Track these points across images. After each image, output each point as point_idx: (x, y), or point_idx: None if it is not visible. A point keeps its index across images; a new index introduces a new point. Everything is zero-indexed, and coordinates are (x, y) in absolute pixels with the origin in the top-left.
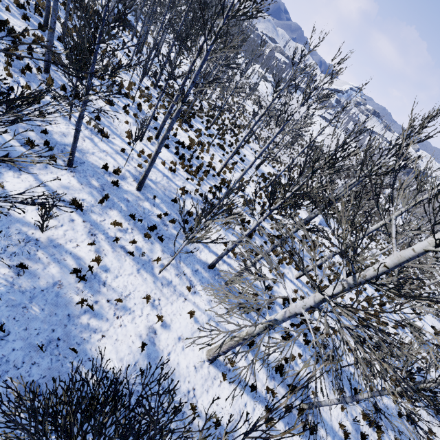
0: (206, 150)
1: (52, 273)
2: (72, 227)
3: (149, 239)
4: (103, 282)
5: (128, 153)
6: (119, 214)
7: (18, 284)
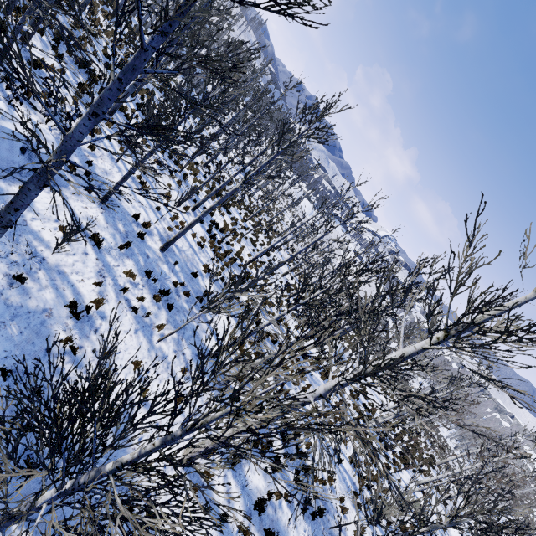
0: (238, 240)
1: (46, 298)
2: (84, 260)
3: (157, 303)
4: (95, 329)
5: (162, 213)
6: (135, 266)
7: (6, 295)
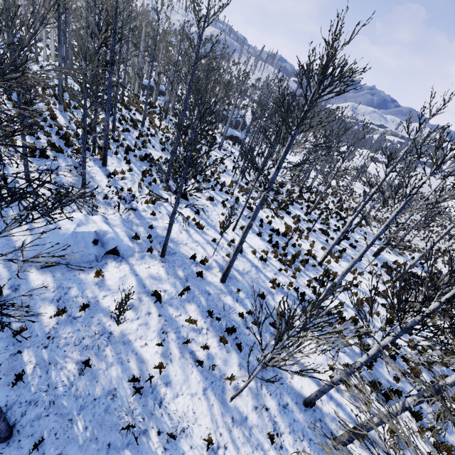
0: (305, 237)
1: (111, 377)
2: (147, 321)
3: (225, 345)
4: (159, 401)
5: (219, 243)
6: (196, 309)
7: (76, 385)
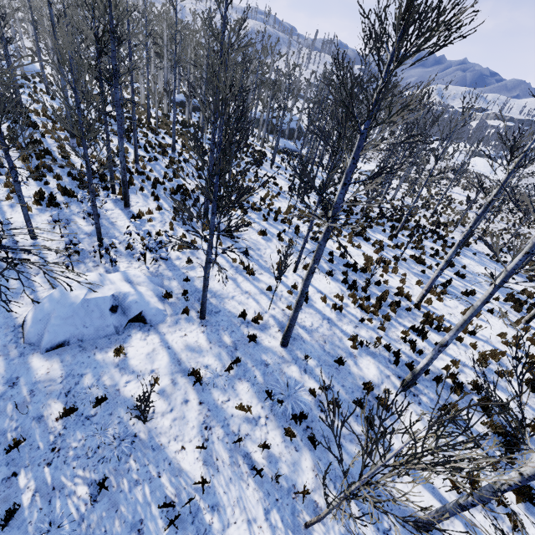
0: (392, 269)
1: (136, 502)
2: (183, 413)
3: (292, 440)
4: None
5: (276, 291)
6: (250, 389)
7: (88, 519)
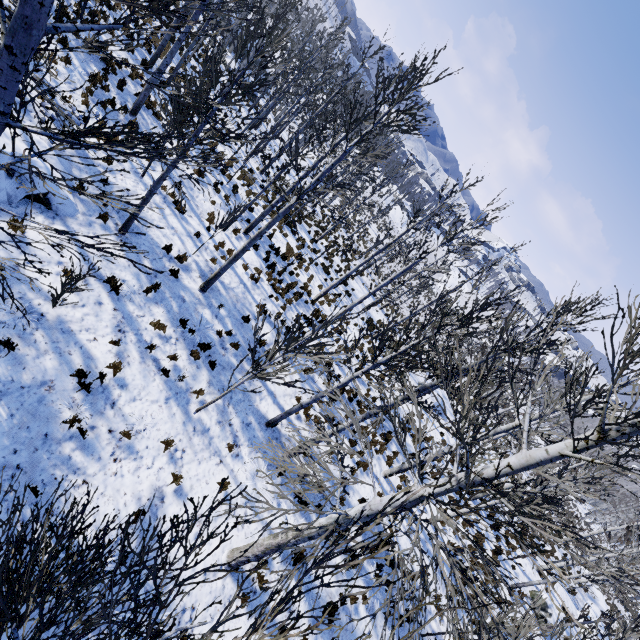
0: (305, 268)
1: (46, 367)
2: (97, 312)
3: (196, 360)
4: (112, 402)
5: (204, 240)
6: (165, 315)
7: None
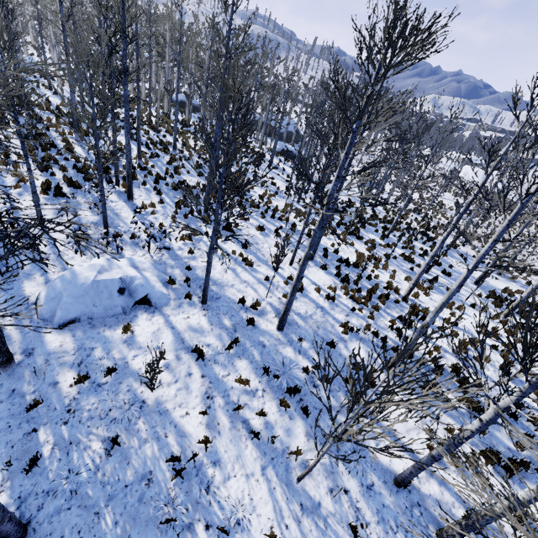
0: (383, 266)
1: (146, 456)
2: (187, 384)
3: (287, 410)
4: (206, 485)
5: (273, 281)
6: (248, 366)
7: (103, 469)
